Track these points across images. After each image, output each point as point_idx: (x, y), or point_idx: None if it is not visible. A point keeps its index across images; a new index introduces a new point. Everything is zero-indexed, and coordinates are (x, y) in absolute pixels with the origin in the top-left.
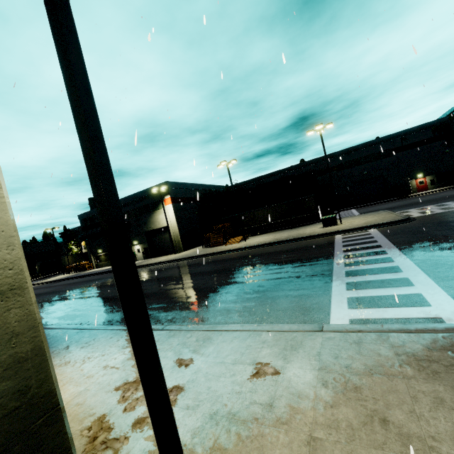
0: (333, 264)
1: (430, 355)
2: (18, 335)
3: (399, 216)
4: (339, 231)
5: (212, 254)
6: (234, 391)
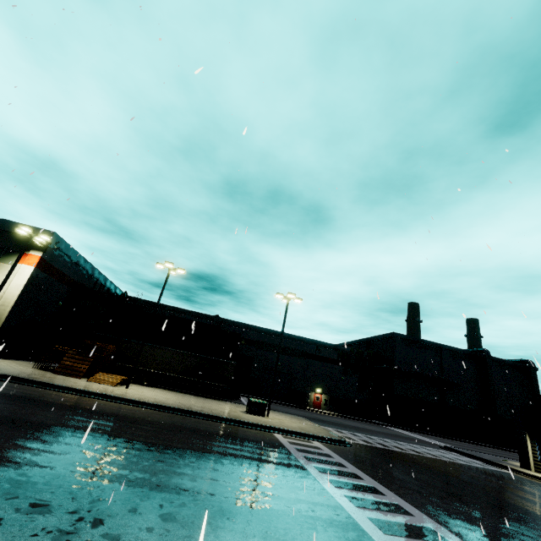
0: (333, 495)
1: None
2: None
3: (333, 434)
4: (277, 428)
5: (62, 388)
6: None
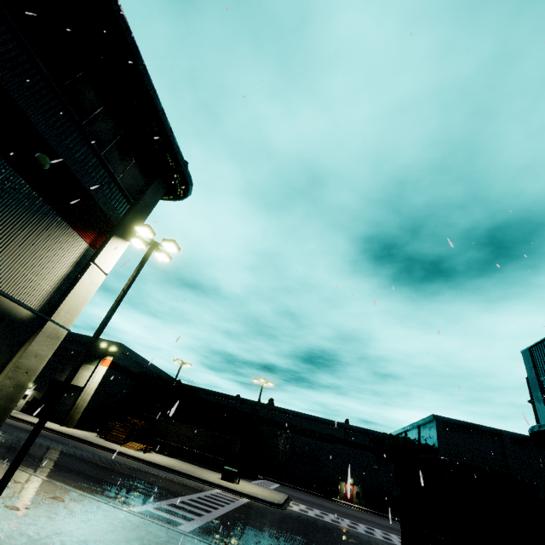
0: (174, 498)
1: (136, 522)
2: (14, 401)
3: (279, 501)
4: (223, 486)
5: (99, 446)
6: (35, 496)
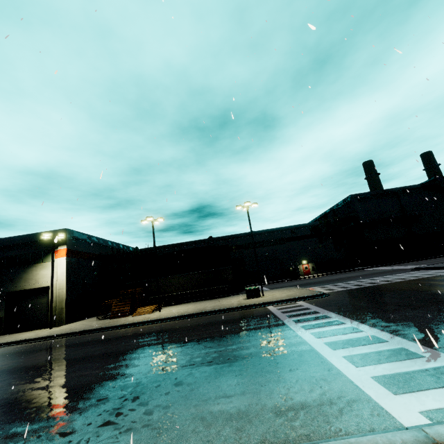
0: (301, 336)
1: None
2: None
3: (314, 291)
4: (269, 302)
5: (116, 327)
6: None
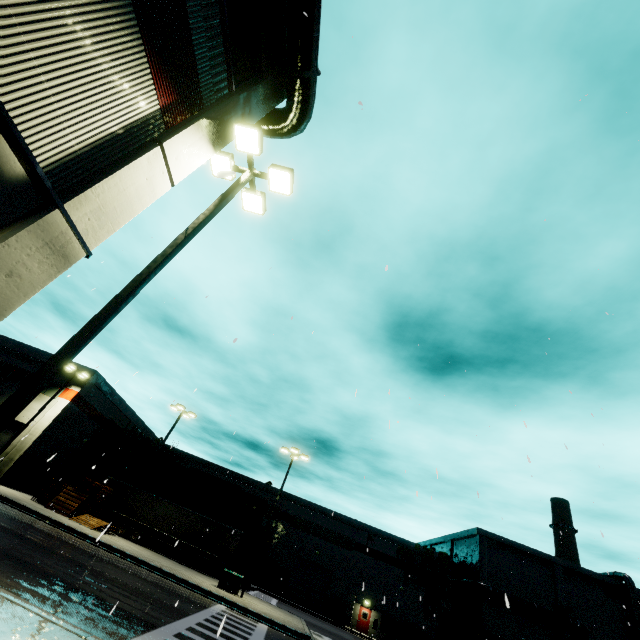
0: (177, 620)
1: None
2: None
3: (305, 630)
4: (228, 600)
5: (38, 515)
6: None
